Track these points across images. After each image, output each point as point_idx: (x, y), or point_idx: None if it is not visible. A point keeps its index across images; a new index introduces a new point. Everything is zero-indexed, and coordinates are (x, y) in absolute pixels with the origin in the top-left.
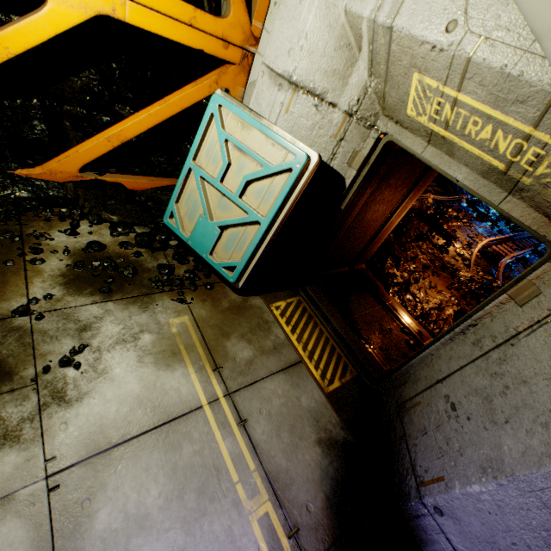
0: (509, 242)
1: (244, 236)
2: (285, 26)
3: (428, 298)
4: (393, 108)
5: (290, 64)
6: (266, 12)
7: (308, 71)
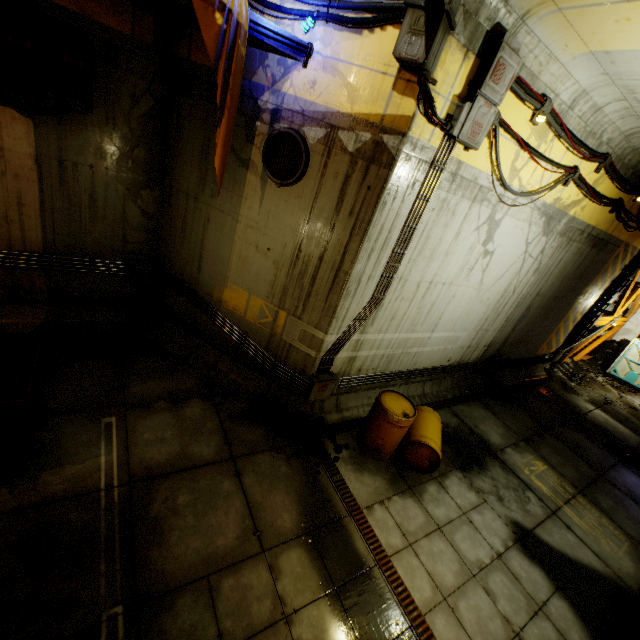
0: None
1: None
2: None
3: None
4: None
5: None
6: (634, 313)
7: None
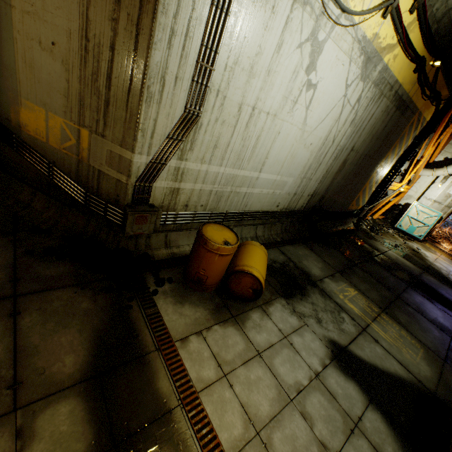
0: (450, 229)
1: (423, 229)
2: (431, 192)
3: (449, 245)
4: None
5: (434, 198)
6: (415, 183)
7: (438, 199)
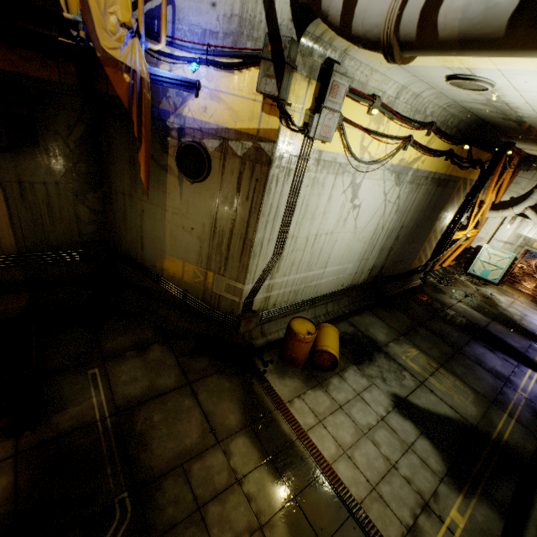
0: None
1: (497, 272)
2: (501, 233)
3: (532, 283)
4: (529, 245)
5: (504, 239)
6: (484, 225)
7: (508, 240)
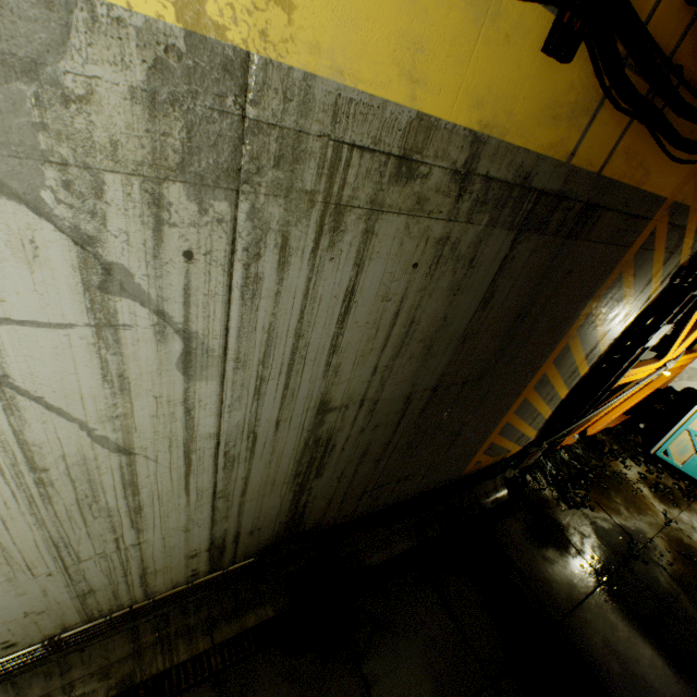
0: None
1: None
2: None
3: None
4: None
5: None
6: None
7: None
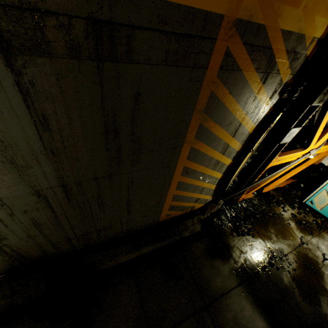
0: None
1: None
2: None
3: None
4: None
5: None
6: None
7: None
